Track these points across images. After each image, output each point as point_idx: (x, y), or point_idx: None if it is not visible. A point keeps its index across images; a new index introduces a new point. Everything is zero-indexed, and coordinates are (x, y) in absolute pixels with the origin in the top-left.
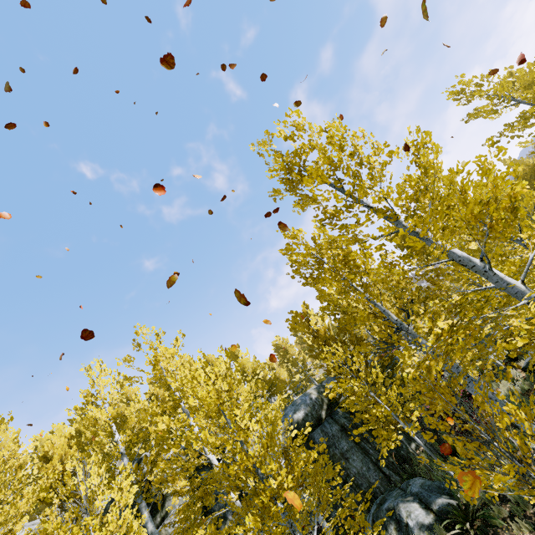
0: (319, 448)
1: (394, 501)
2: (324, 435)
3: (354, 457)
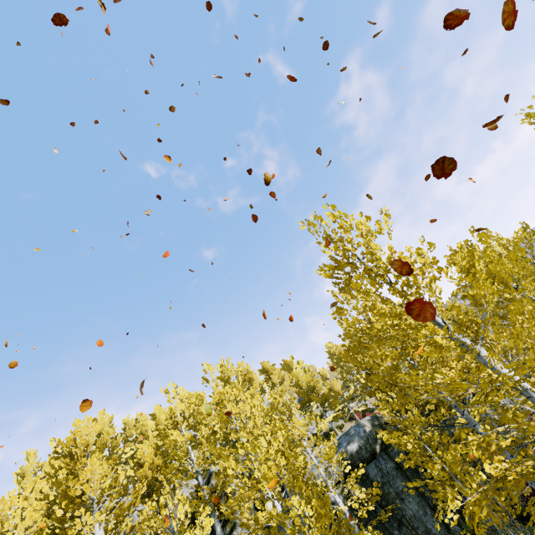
0: (373, 492)
1: None
2: (378, 472)
3: (409, 499)
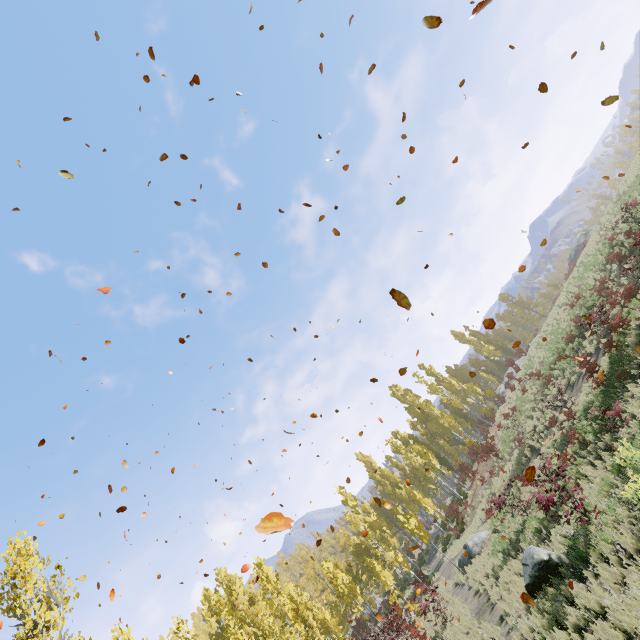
0: None
1: None
2: None
3: None
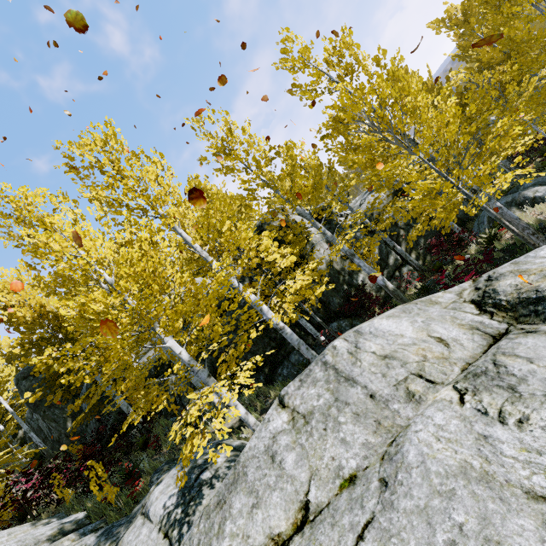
0: None
1: (514, 194)
2: None
3: None
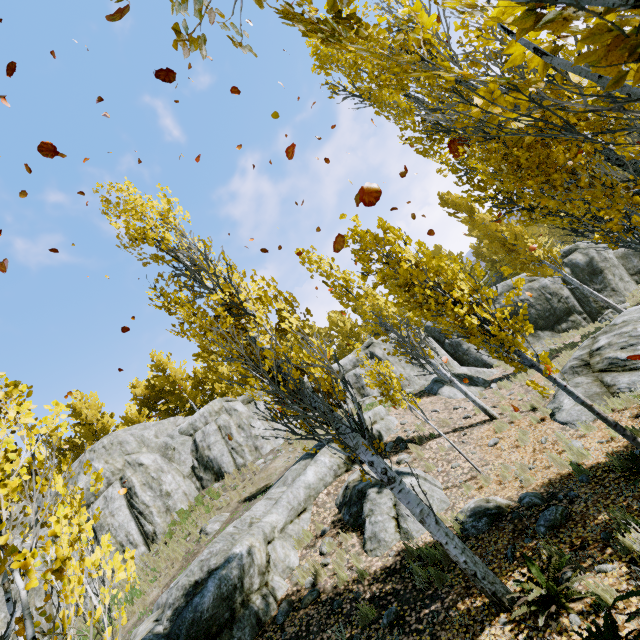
0: None
1: None
2: None
3: None
